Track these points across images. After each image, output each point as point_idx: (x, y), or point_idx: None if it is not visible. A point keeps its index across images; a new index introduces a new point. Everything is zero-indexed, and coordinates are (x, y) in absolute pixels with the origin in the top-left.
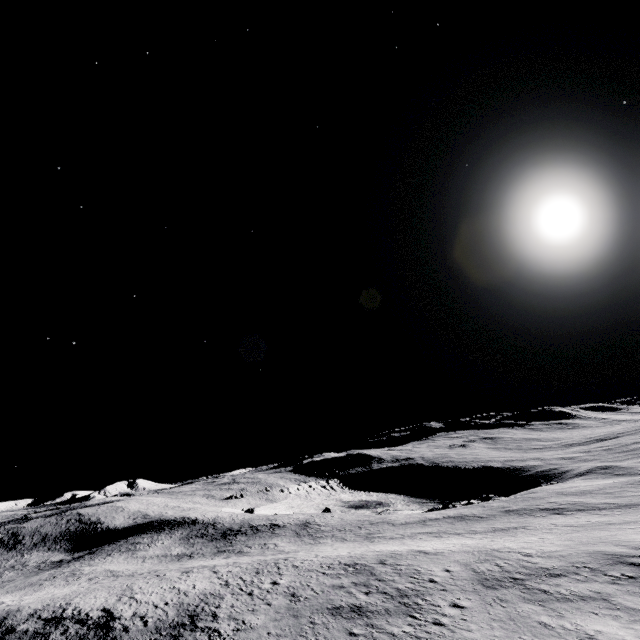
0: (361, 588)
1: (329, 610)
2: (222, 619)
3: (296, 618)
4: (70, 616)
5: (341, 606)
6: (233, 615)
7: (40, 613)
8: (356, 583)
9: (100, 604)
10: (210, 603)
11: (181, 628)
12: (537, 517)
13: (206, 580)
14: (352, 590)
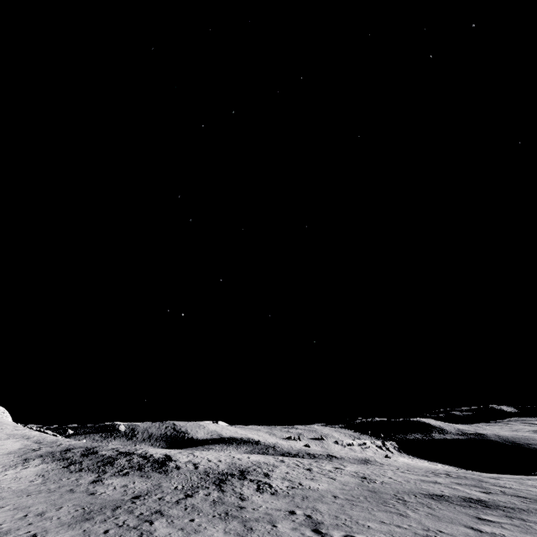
0: (471, 487)
1: (425, 495)
2: (274, 478)
3: (373, 492)
4: (138, 453)
5: (444, 495)
6: (287, 478)
7: (119, 449)
8: (459, 483)
9: (164, 452)
10: (263, 467)
11: (229, 476)
12: None
13: (261, 457)
14: (456, 487)
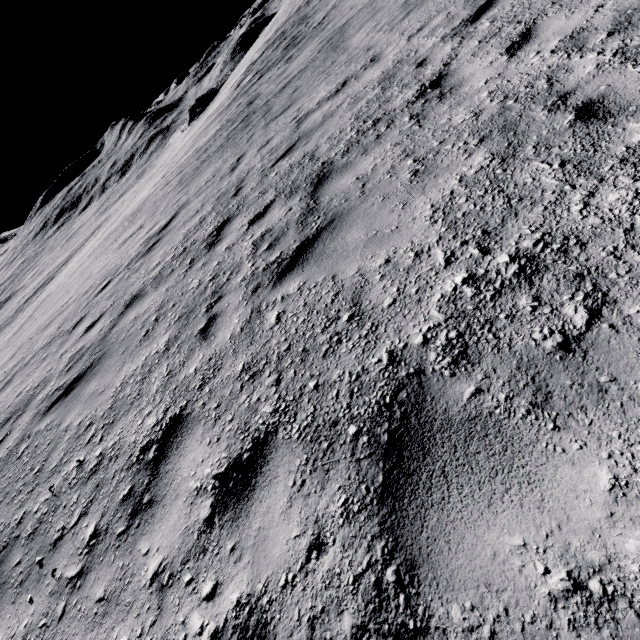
0: None
1: None
2: None
3: None
4: None
5: None
6: None
7: None
8: None
9: None
10: None
11: None
12: (37, 298)
13: None
14: None
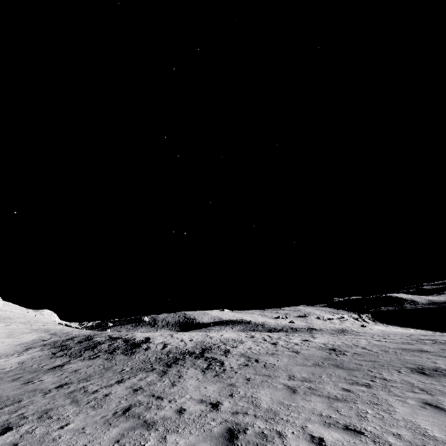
0: None
1: (411, 369)
2: (232, 355)
3: (341, 368)
4: (125, 338)
5: (439, 368)
6: (246, 354)
7: (113, 335)
8: None
9: (148, 335)
10: (228, 344)
11: (188, 355)
12: None
13: (234, 334)
14: None
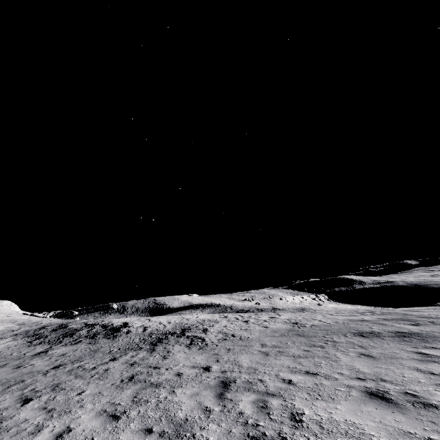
0: (398, 321)
1: (354, 333)
2: (211, 332)
3: (302, 336)
4: (102, 324)
5: (374, 331)
6: (223, 331)
7: (88, 322)
8: (386, 319)
9: (125, 320)
10: (205, 324)
11: (170, 335)
12: None
13: (209, 315)
14: (383, 322)
